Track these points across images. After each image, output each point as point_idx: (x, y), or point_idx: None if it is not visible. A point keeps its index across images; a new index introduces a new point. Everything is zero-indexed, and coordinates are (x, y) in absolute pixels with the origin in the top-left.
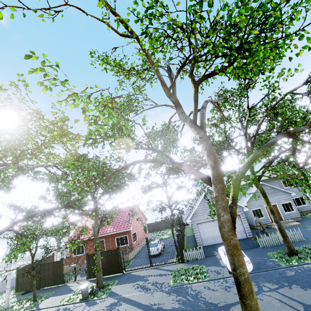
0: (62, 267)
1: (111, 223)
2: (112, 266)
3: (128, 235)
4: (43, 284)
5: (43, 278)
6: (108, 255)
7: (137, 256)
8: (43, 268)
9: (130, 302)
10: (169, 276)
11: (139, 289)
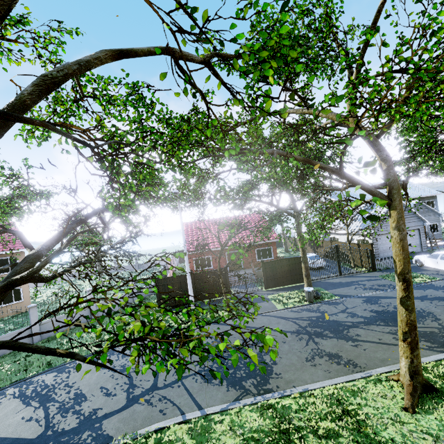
0: (228, 276)
1: (243, 232)
2: (296, 275)
3: (272, 247)
4: (202, 296)
5: (200, 290)
6: (291, 263)
7: (324, 265)
8: (199, 278)
9: (386, 297)
10: (385, 280)
11: (370, 290)
